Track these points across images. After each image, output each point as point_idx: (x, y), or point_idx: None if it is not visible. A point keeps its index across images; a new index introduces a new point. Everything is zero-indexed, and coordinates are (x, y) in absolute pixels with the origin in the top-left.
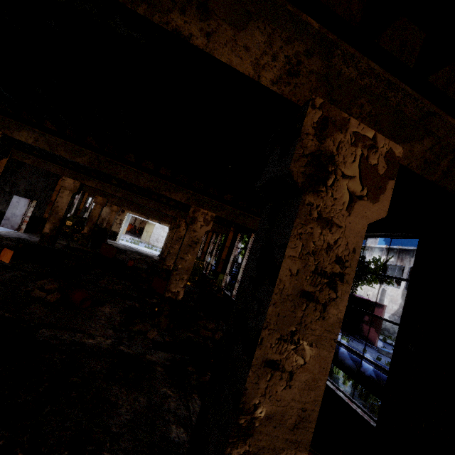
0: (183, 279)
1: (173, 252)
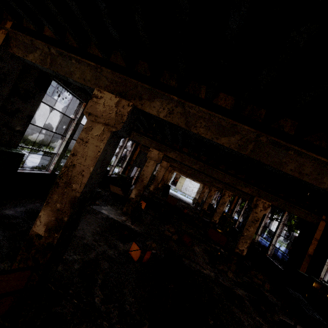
0: (246, 242)
1: (219, 212)
